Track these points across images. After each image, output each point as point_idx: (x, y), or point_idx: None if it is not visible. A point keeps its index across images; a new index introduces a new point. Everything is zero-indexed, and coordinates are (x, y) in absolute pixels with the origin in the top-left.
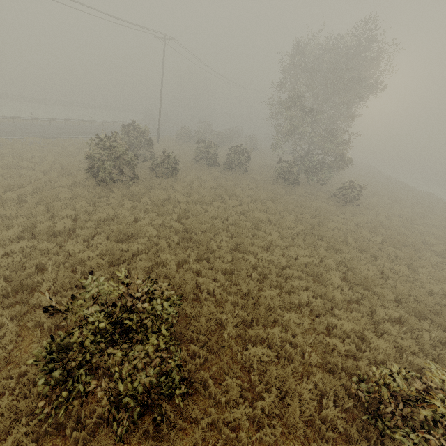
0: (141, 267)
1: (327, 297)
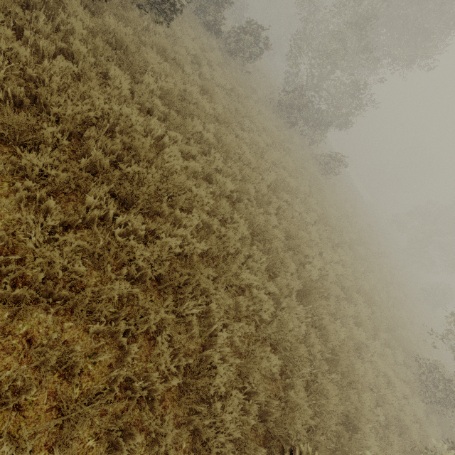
0: (221, 305)
1: (359, 324)
